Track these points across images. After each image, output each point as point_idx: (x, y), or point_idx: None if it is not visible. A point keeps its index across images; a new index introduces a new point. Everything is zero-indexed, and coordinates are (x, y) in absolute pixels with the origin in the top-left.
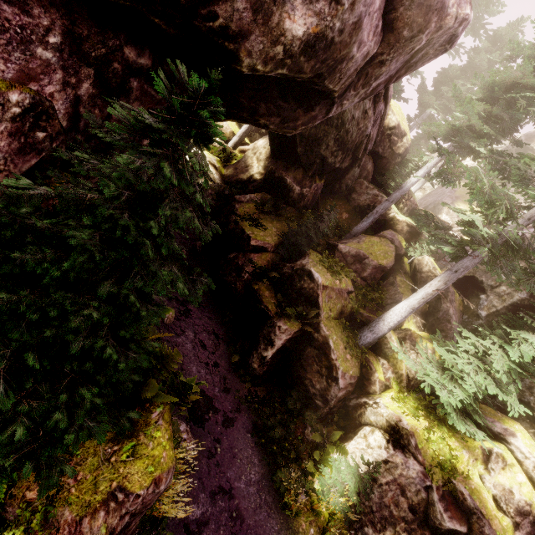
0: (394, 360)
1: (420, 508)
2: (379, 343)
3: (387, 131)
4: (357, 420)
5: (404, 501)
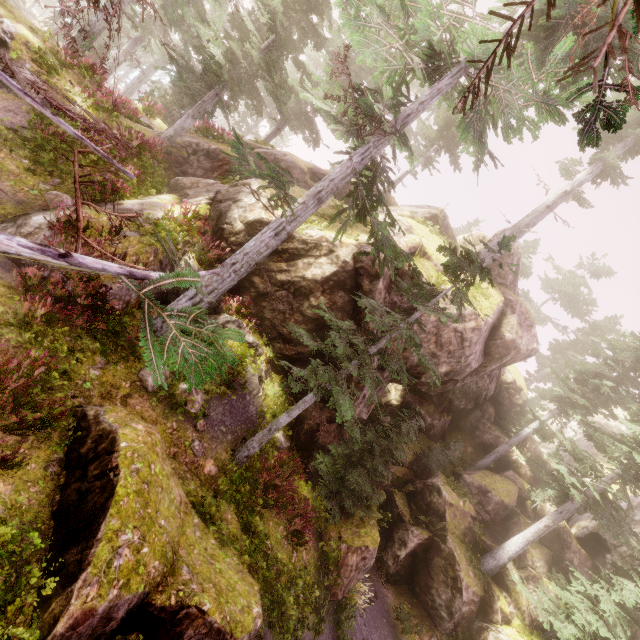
0: (516, 594)
1: None
2: (501, 573)
3: (505, 385)
4: None
5: None
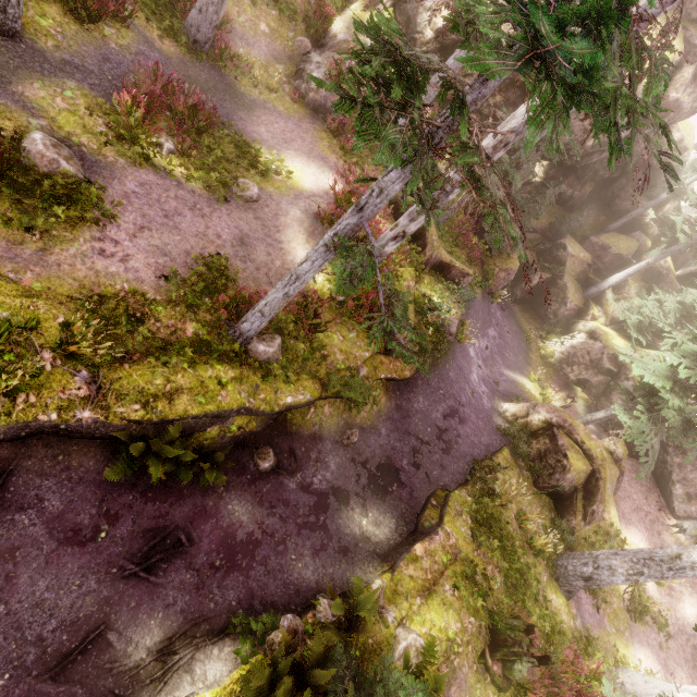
0: (607, 306)
1: (595, 361)
2: (600, 296)
3: (666, 147)
4: (572, 330)
5: (587, 357)
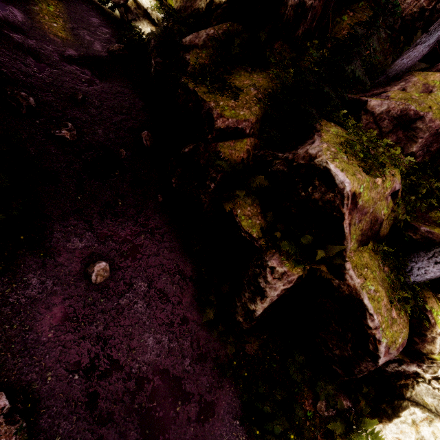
0: None
1: None
2: None
3: None
4: (397, 390)
5: None
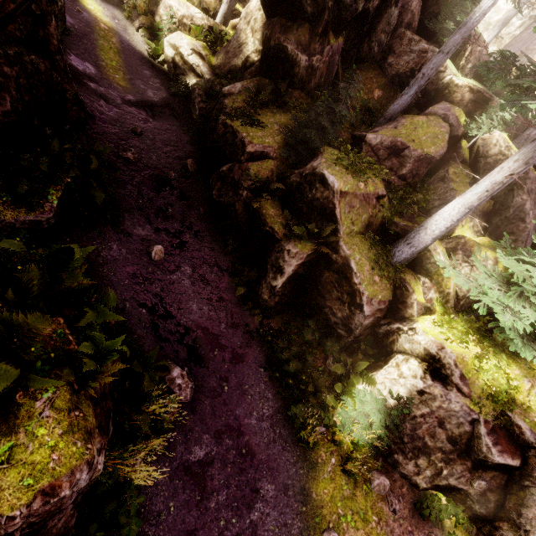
0: (439, 277)
1: (462, 440)
2: (420, 257)
3: None
4: (388, 347)
5: (442, 432)
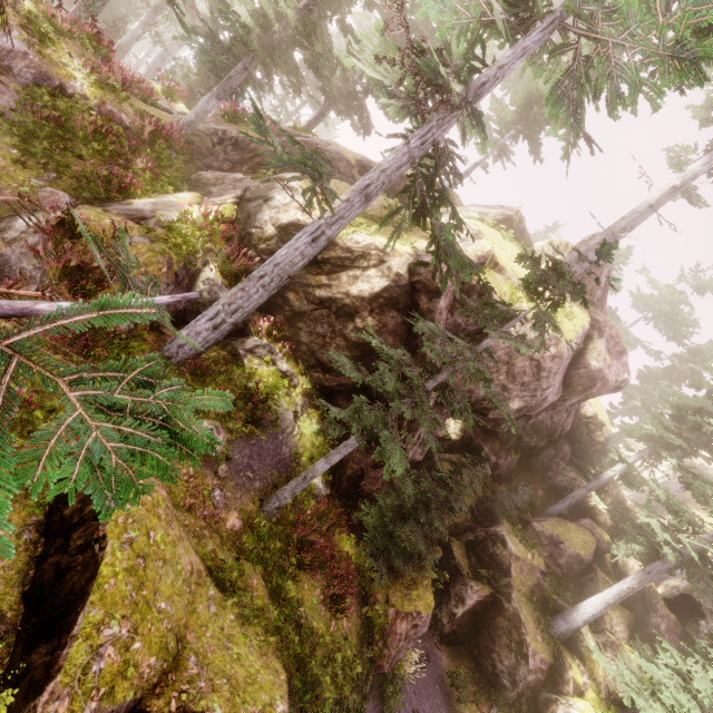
0: (591, 663)
1: None
2: (574, 638)
3: (584, 419)
4: None
5: None
